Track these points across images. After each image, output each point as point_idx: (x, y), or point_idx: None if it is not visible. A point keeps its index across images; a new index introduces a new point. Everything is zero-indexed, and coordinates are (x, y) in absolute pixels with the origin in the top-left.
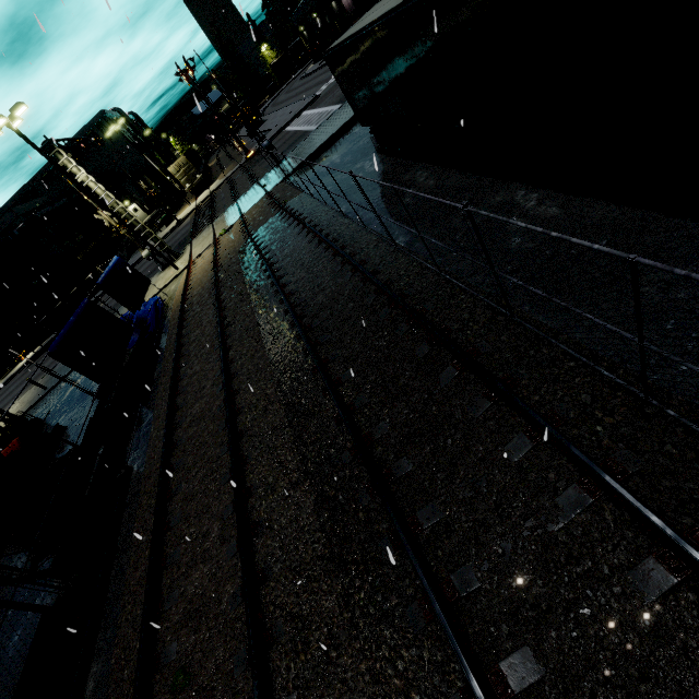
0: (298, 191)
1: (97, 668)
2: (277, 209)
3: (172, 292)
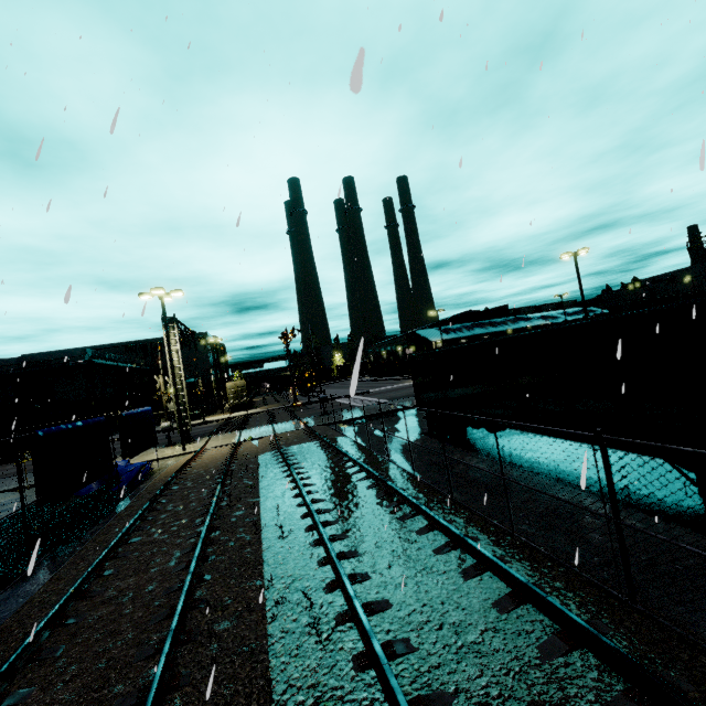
0: (341, 434)
1: None
2: (316, 438)
3: (165, 464)
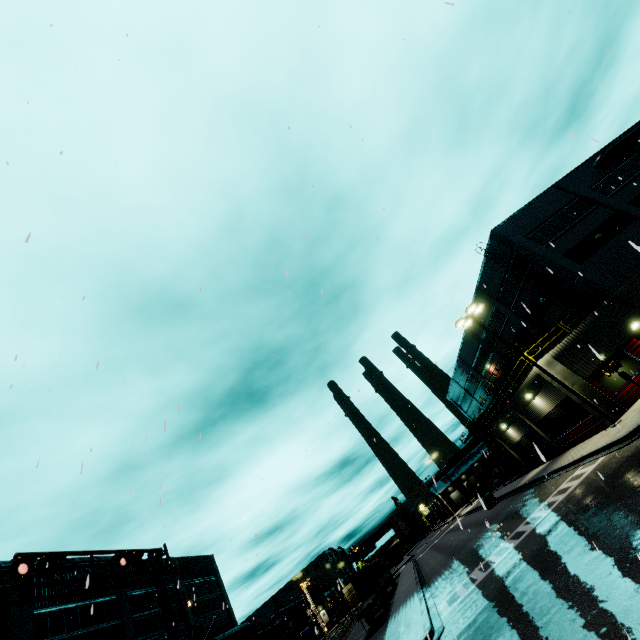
0: None
1: None
2: None
3: None
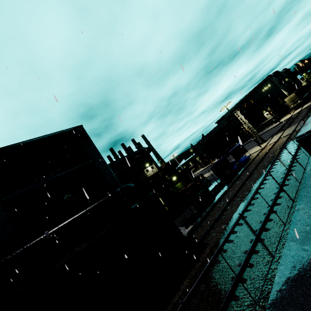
0: None
1: (195, 223)
2: None
3: (254, 155)
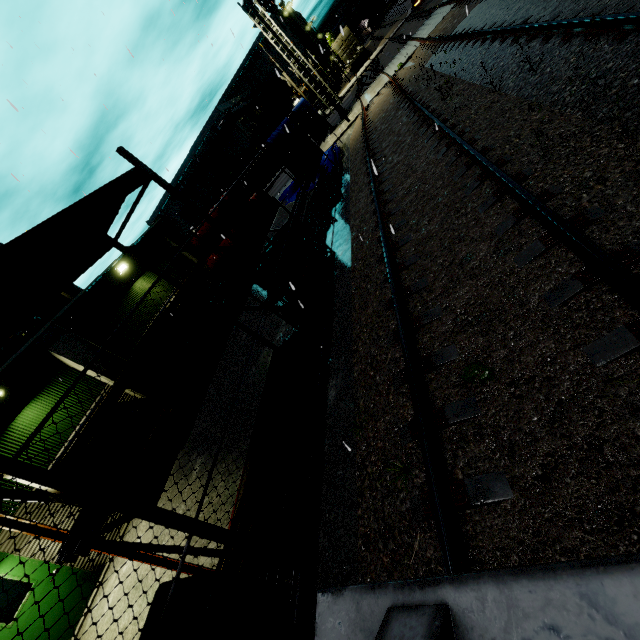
0: None
1: (336, 382)
2: None
3: (345, 139)
